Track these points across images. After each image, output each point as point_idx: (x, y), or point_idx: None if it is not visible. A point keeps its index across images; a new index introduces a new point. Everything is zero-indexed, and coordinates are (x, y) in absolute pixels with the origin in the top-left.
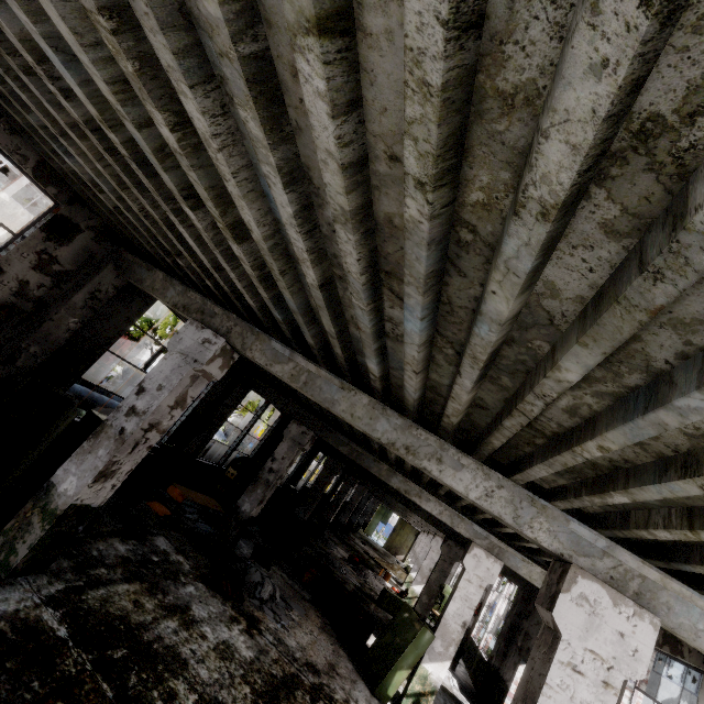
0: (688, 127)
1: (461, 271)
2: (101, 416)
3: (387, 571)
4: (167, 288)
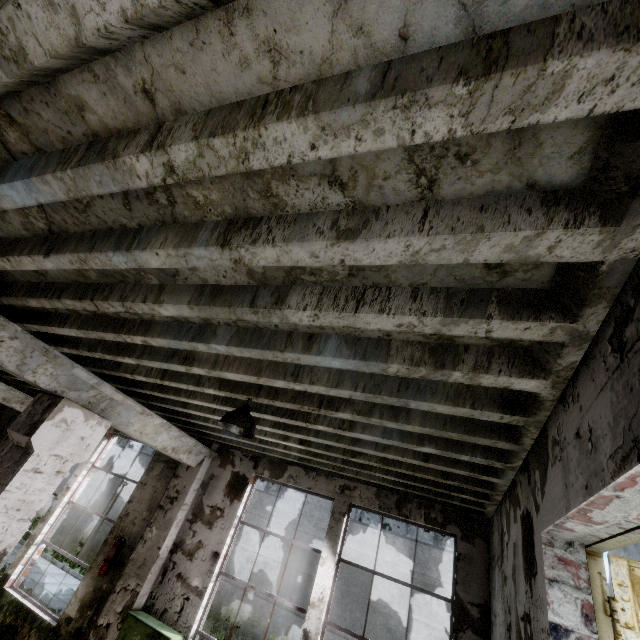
0: (309, 275)
1: (130, 205)
2: None
3: None
4: None
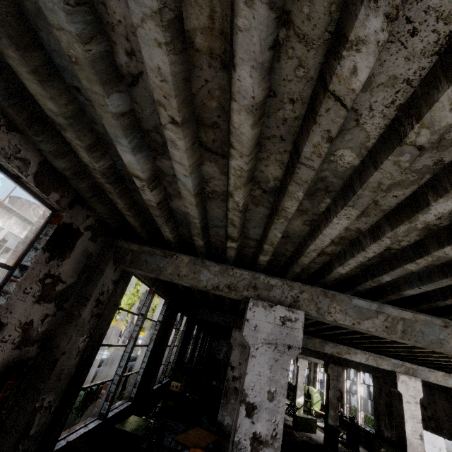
0: None
1: None
2: (127, 427)
3: None
4: (199, 271)
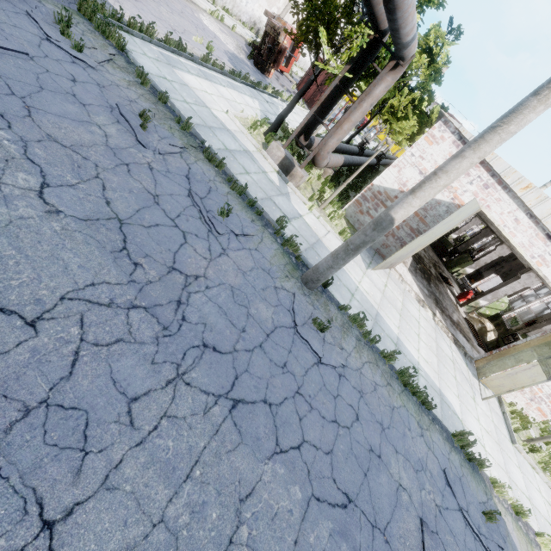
0: None
1: None
2: None
3: None
4: None
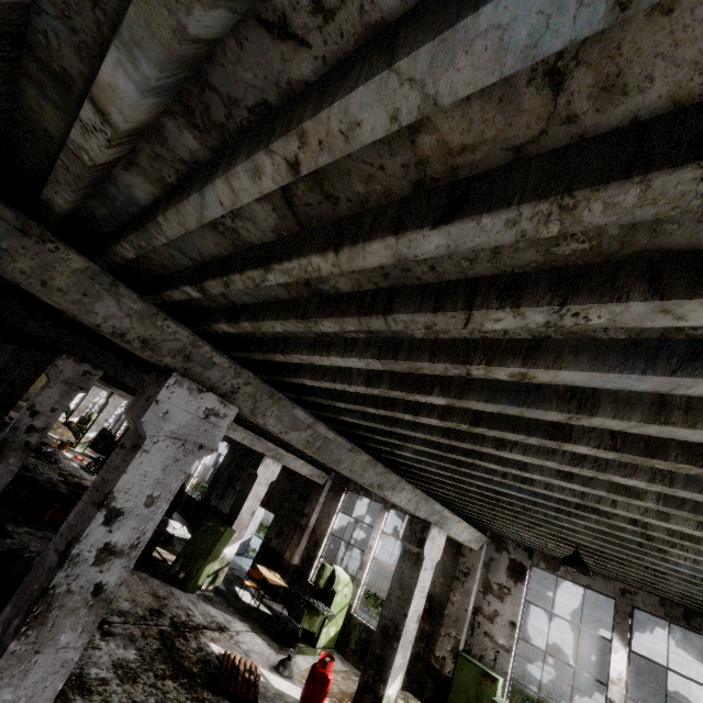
0: None
1: None
2: None
3: (48, 434)
4: (96, 295)
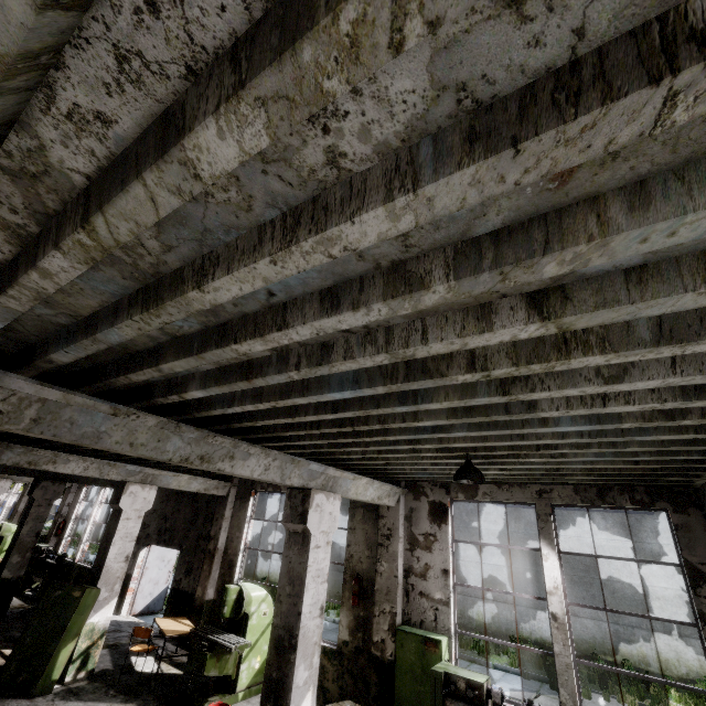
0: None
1: None
2: None
3: None
4: None
